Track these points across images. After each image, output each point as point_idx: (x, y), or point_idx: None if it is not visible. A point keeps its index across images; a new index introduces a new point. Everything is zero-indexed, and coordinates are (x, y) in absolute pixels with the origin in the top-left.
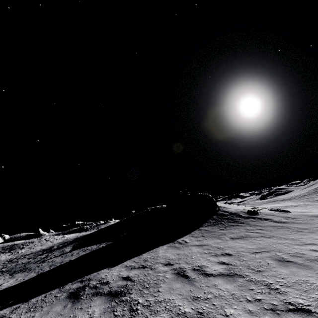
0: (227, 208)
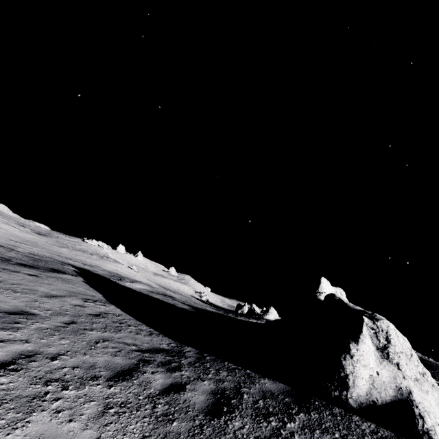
0: None
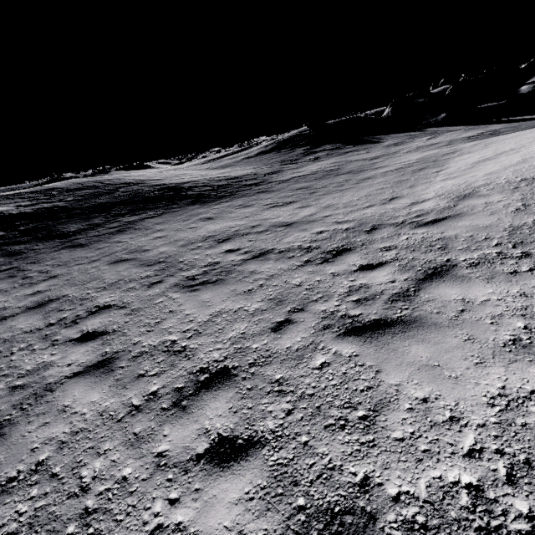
0: None
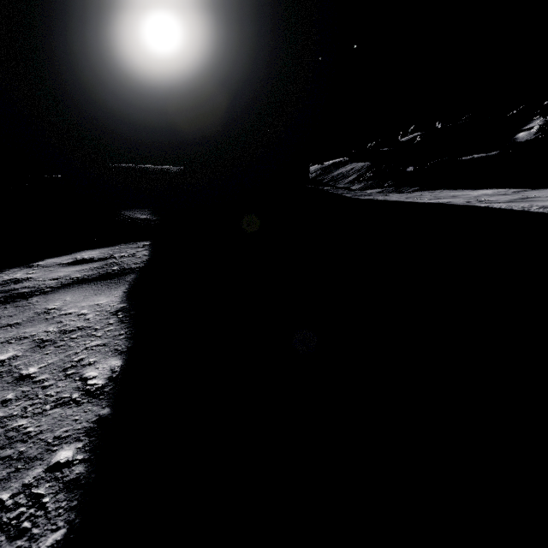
0: None
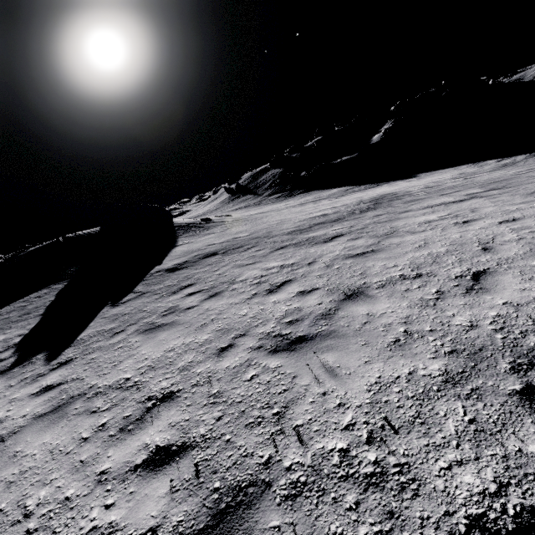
0: (178, 222)
